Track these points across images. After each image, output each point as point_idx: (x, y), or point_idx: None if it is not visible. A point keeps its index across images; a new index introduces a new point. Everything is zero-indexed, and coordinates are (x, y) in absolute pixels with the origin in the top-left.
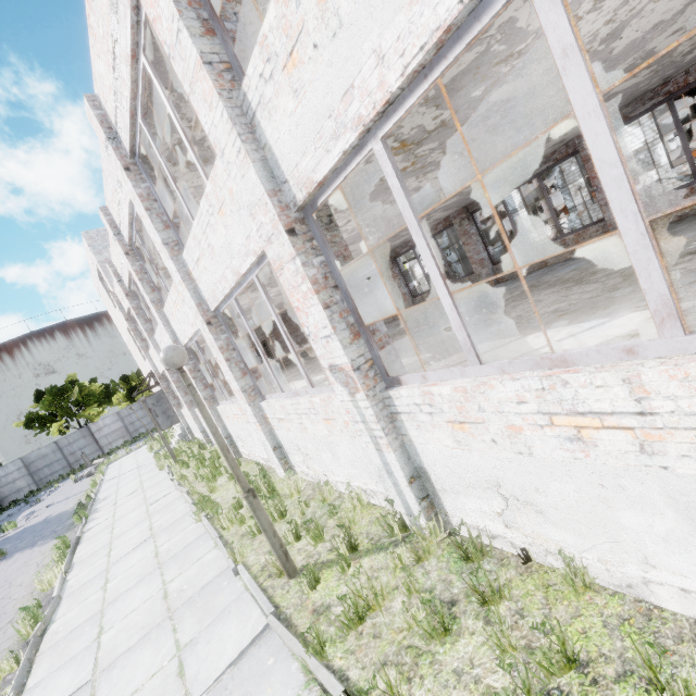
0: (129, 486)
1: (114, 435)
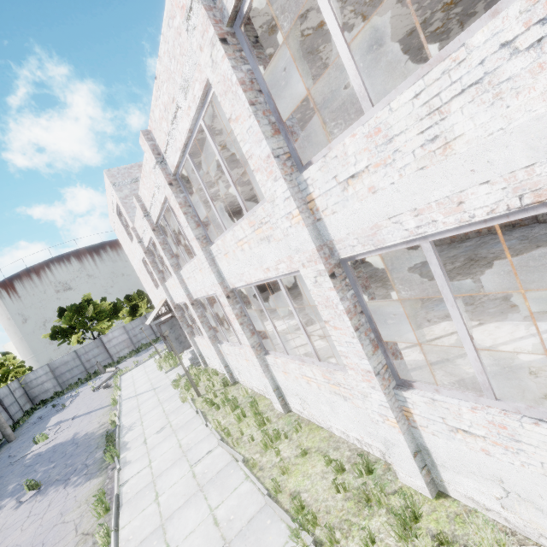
0: (153, 417)
1: (121, 345)
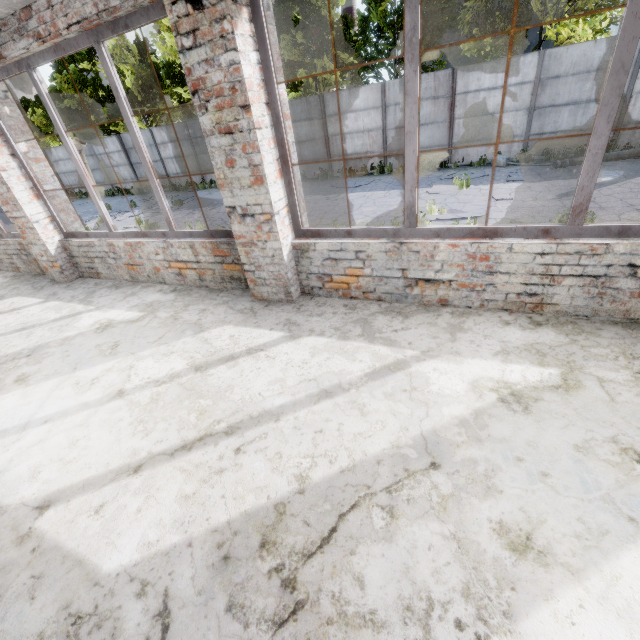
0: None
1: None
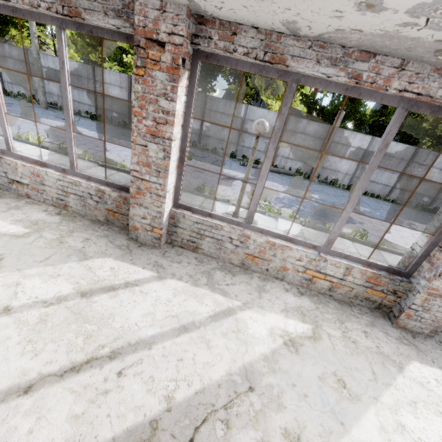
0: None
1: None
